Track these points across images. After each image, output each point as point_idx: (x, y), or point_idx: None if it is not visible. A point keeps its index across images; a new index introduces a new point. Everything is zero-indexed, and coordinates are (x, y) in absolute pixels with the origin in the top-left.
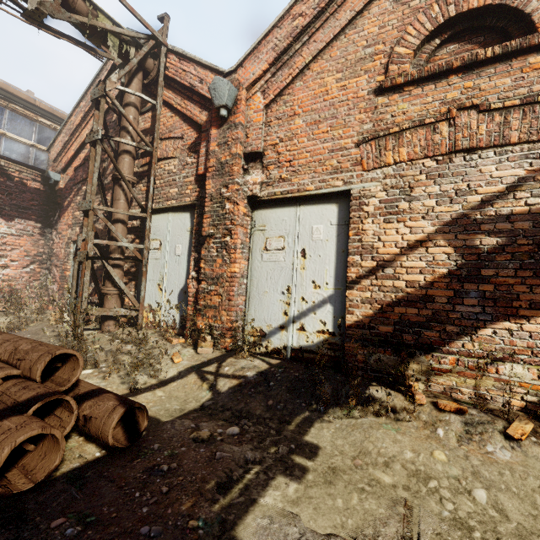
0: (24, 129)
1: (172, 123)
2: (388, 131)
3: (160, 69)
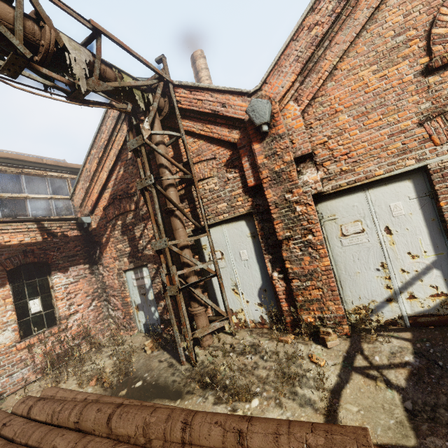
0: (40, 187)
1: (197, 147)
2: None
3: (174, 104)
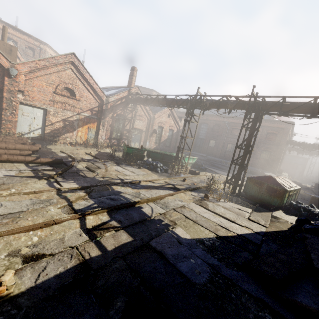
0: None
1: None
2: (55, 101)
3: None
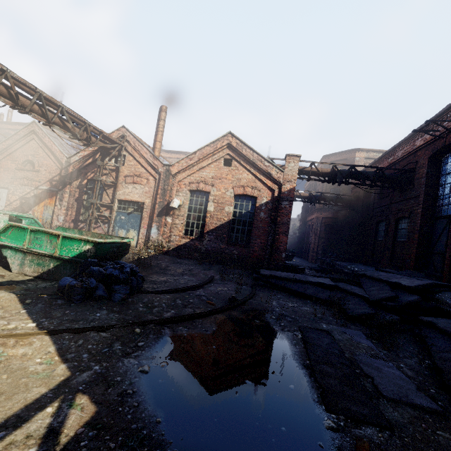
0: None
1: None
2: (15, 178)
3: None
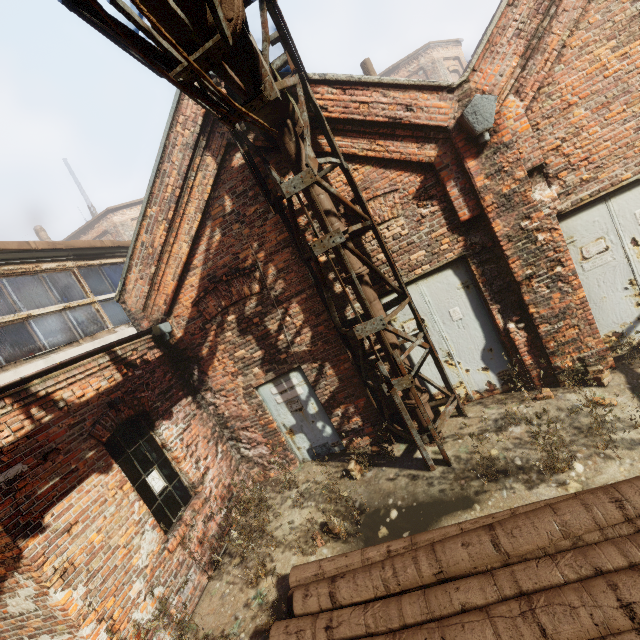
0: (39, 293)
1: (362, 177)
2: None
3: (321, 113)
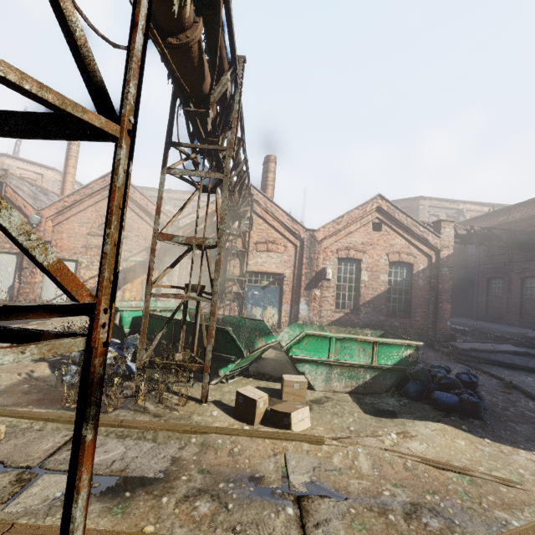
0: None
1: None
2: (89, 246)
3: (3, 193)
